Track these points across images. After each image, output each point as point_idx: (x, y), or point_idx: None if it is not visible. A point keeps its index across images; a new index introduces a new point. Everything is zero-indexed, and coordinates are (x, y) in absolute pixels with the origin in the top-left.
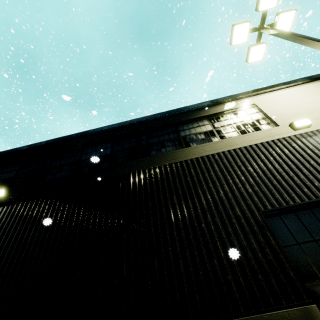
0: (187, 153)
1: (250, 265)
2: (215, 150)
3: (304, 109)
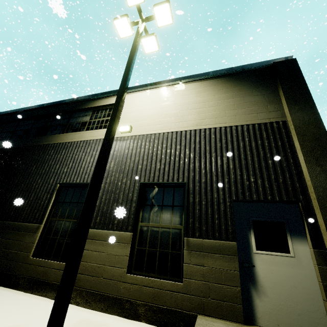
0: (59, 138)
1: (36, 205)
2: (72, 139)
3: (145, 114)
